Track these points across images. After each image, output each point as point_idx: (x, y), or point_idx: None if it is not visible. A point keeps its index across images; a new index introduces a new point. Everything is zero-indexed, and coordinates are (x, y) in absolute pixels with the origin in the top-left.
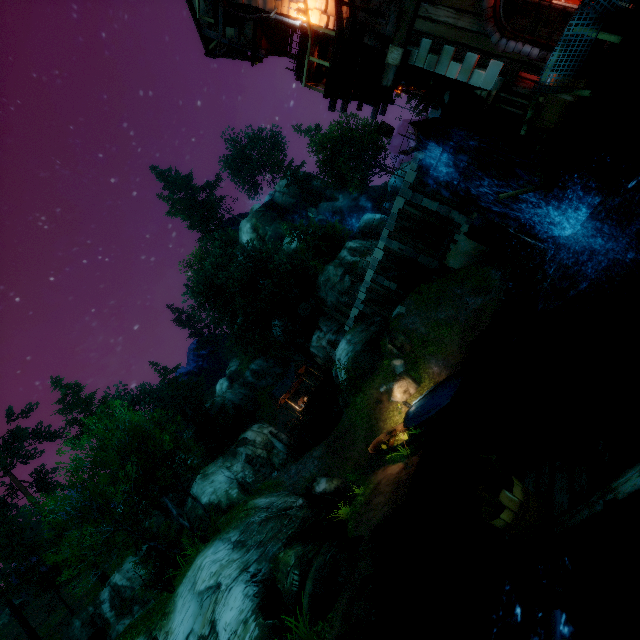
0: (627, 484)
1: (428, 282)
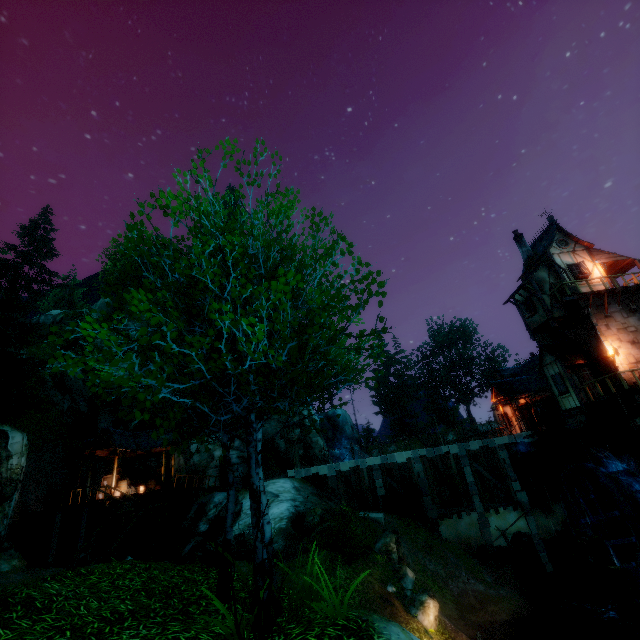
0: None
1: (413, 521)
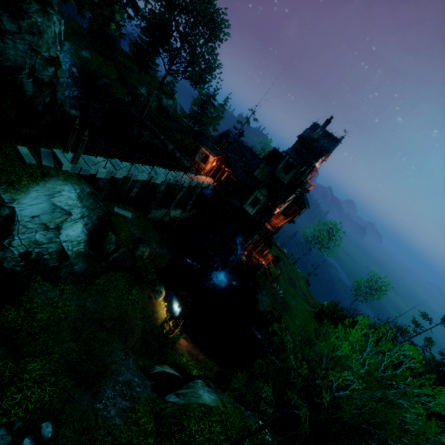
0: (270, 330)
1: (139, 211)
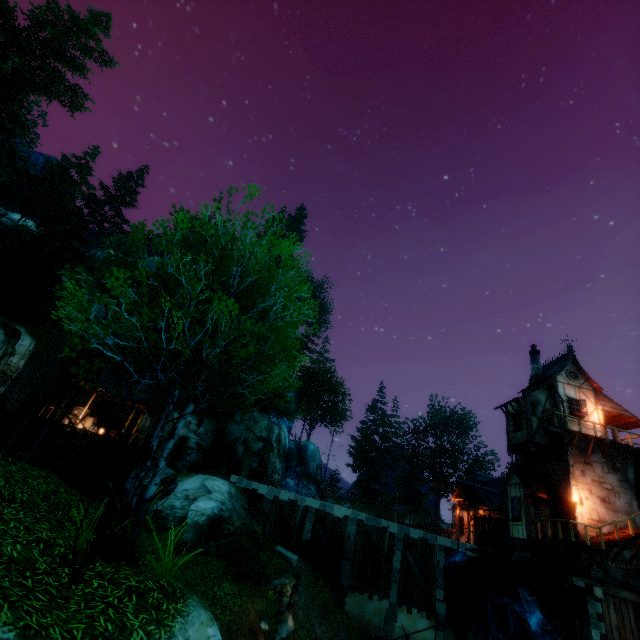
0: None
1: (324, 579)
